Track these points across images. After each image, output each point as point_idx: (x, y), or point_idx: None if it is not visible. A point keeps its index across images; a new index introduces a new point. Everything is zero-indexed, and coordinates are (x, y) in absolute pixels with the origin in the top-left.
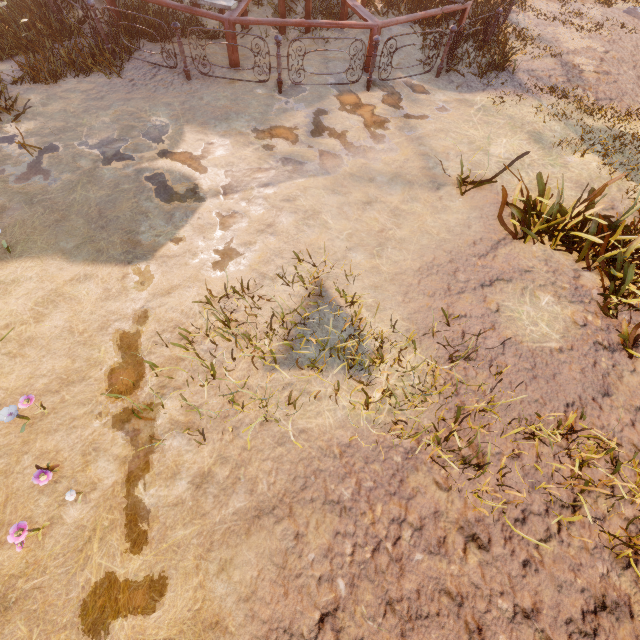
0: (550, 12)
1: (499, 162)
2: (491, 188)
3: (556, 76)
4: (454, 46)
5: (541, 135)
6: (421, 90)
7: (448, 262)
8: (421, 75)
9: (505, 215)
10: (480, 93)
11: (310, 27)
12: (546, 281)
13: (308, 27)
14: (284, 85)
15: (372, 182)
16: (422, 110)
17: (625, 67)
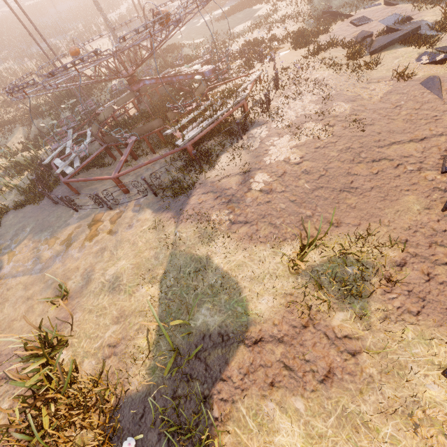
0: (298, 116)
1: (101, 282)
2: (75, 304)
3: (224, 196)
4: (183, 169)
5: (147, 261)
6: (137, 208)
7: (6, 354)
8: (150, 194)
9: (58, 329)
10: (159, 214)
11: (137, 157)
12: (19, 392)
13: (135, 158)
14: (84, 206)
15: (45, 283)
16: (120, 227)
17: (304, 179)
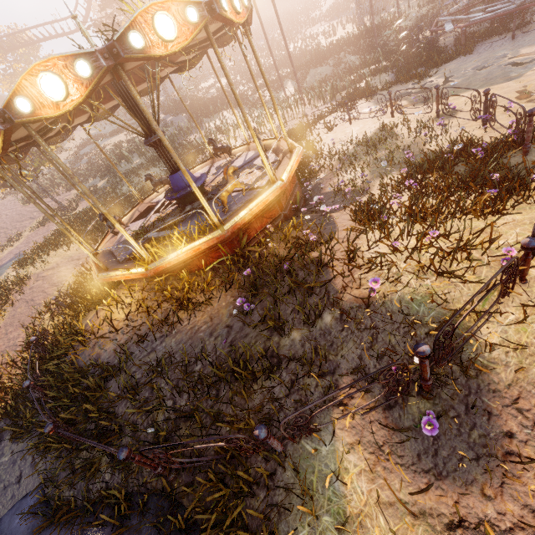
0: None
1: None
2: None
3: None
4: None
5: None
6: None
7: None
8: None
9: None
10: None
11: None
12: None
13: None
14: None
15: None
16: None
17: None
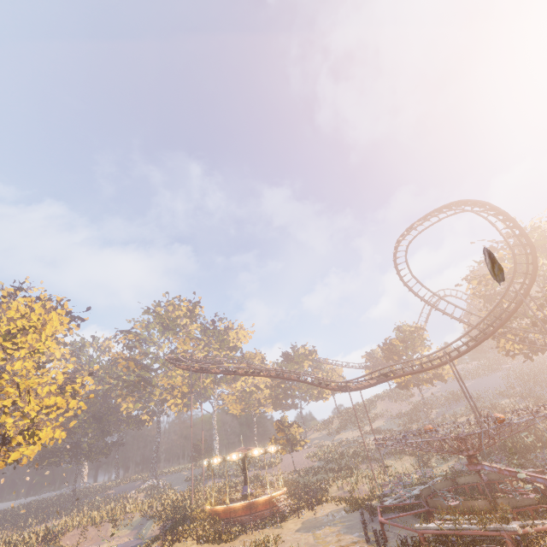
0: None
1: None
2: None
3: None
4: None
5: None
6: None
7: None
8: None
9: None
10: None
11: None
12: None
13: None
14: (371, 532)
15: None
16: None
17: None
